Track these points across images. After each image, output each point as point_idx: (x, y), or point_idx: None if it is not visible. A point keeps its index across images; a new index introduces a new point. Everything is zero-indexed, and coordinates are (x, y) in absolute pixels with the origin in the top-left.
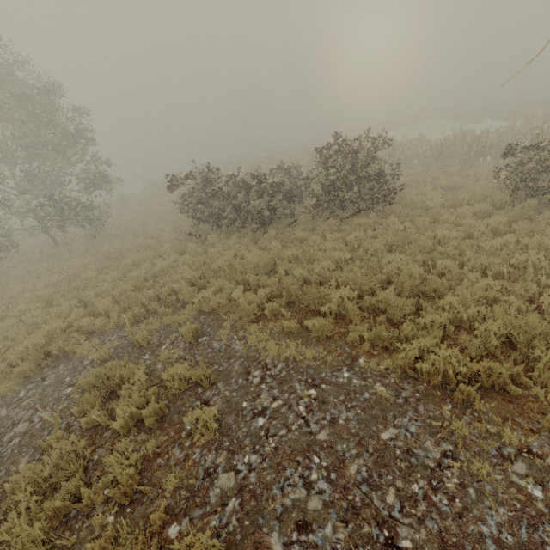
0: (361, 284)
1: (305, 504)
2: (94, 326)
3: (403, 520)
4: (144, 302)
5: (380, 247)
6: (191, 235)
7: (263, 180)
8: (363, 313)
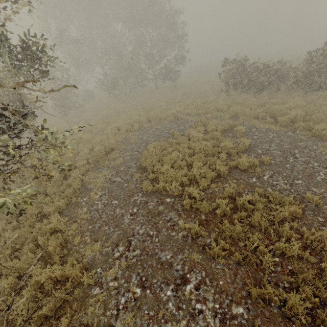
0: (307, 113)
1: (268, 148)
2: (187, 113)
3: (298, 153)
4: (206, 108)
5: (324, 103)
6: (220, 91)
7: (269, 66)
8: (304, 122)
